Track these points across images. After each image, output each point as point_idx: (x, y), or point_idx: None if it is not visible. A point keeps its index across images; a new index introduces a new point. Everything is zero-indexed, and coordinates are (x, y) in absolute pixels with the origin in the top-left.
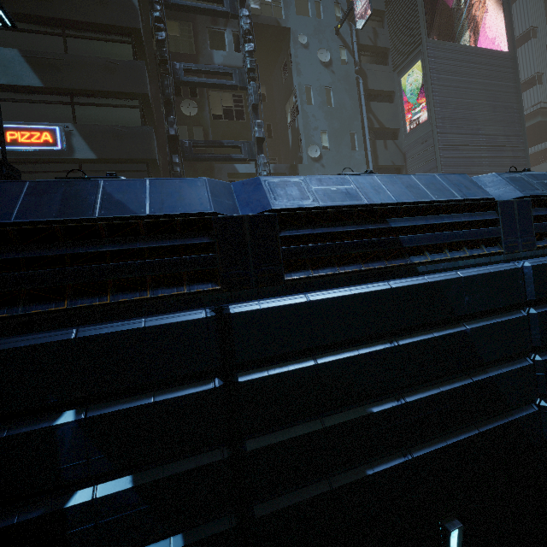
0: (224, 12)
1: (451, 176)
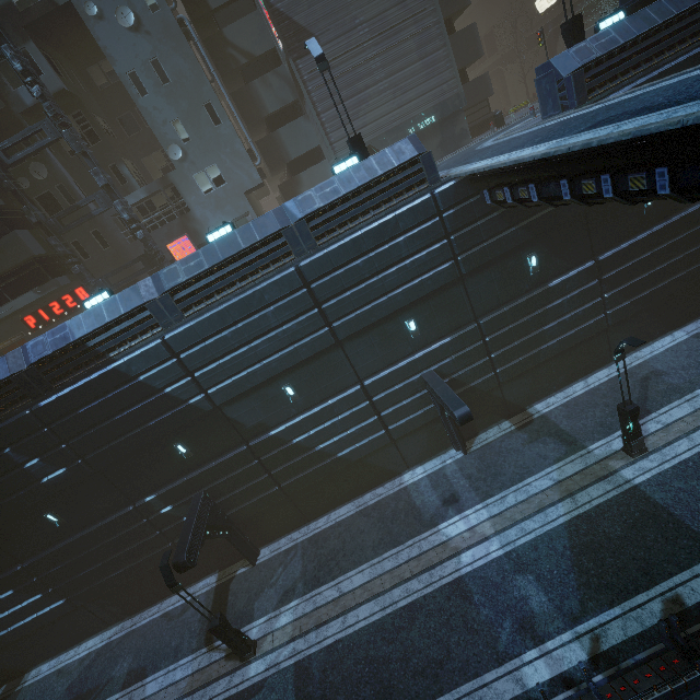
0: None
1: (126, 292)
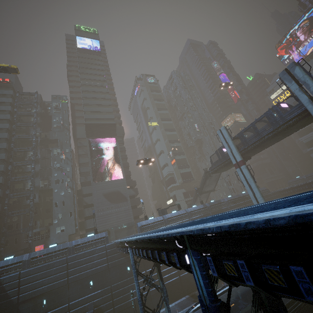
0: (26, 195)
1: (20, 256)
